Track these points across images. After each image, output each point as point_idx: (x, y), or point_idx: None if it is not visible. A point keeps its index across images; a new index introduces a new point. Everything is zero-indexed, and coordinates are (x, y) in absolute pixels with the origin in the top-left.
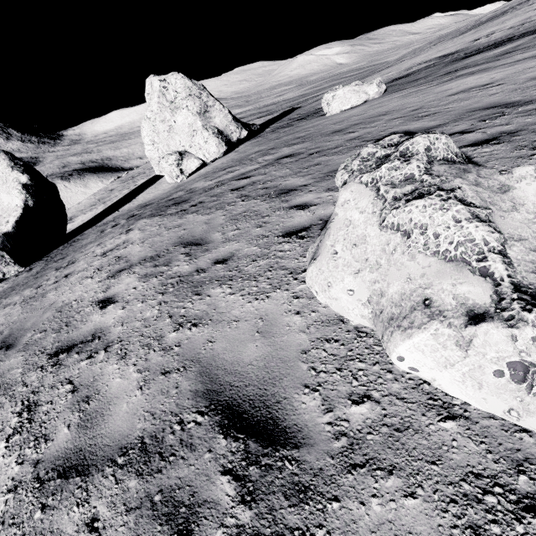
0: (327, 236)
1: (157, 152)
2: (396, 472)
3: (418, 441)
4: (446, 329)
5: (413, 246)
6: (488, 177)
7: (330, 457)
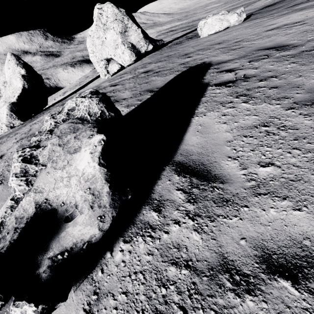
0: None
1: (96, 58)
2: None
3: None
4: None
5: None
6: (80, 139)
7: None
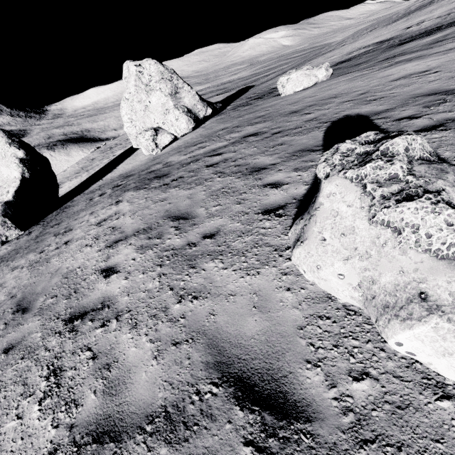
0: (314, 223)
1: (135, 128)
2: (405, 449)
3: (420, 419)
4: (446, 323)
5: (404, 242)
6: None
7: (341, 432)
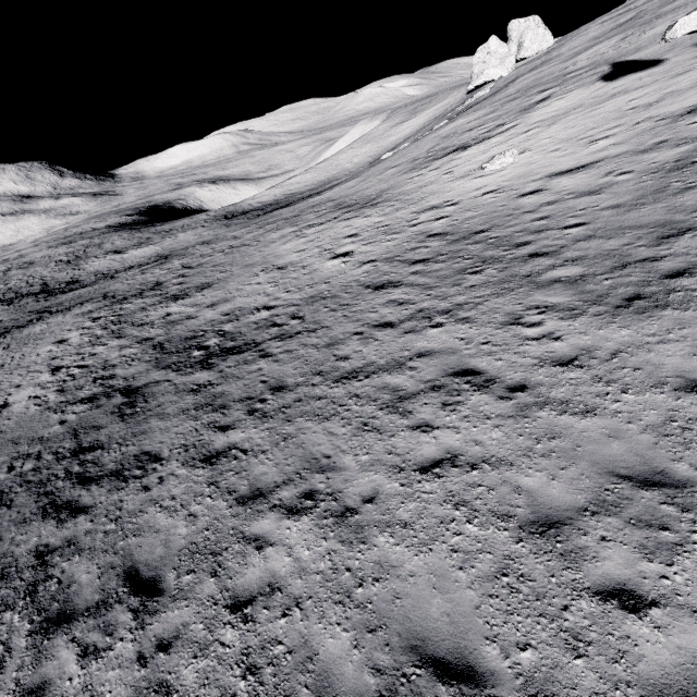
0: None
1: (530, 44)
2: None
3: None
4: None
5: None
6: None
7: None
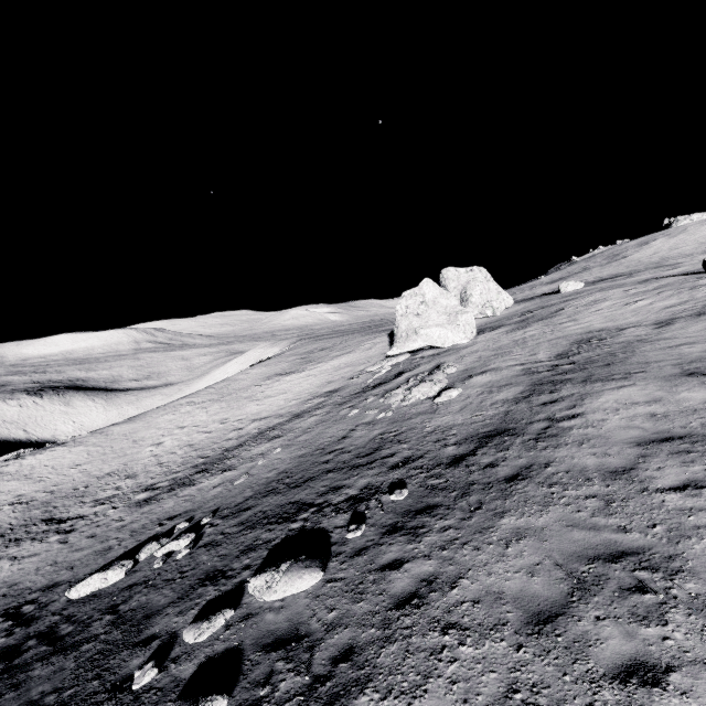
0: None
1: (481, 299)
2: None
3: None
4: None
5: None
6: None
7: None
